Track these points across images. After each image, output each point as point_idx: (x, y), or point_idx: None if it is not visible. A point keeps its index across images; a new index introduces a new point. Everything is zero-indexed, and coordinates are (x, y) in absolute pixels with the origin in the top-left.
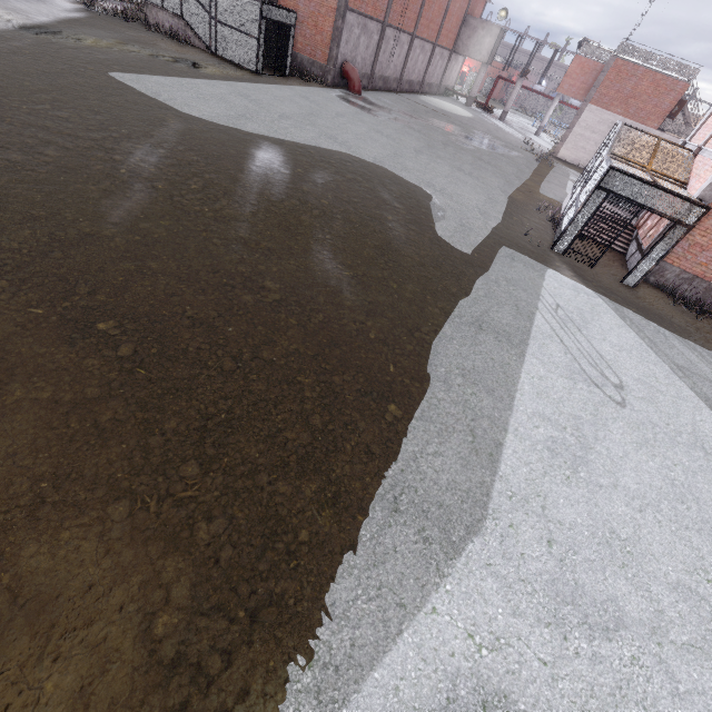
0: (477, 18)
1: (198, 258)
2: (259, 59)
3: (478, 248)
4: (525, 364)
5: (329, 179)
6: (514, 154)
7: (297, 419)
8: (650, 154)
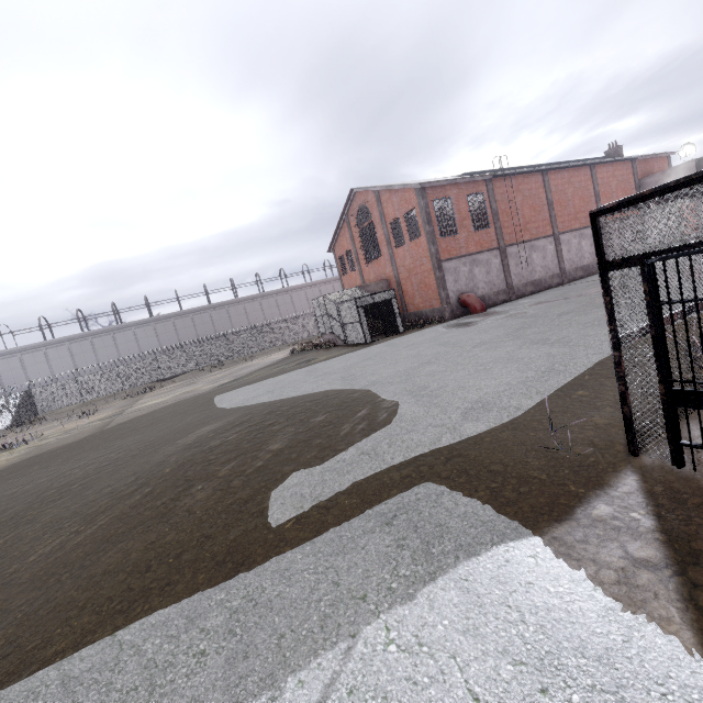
0: (654, 174)
1: None
2: (366, 333)
3: (328, 502)
4: None
5: (230, 435)
6: None
7: None
8: None
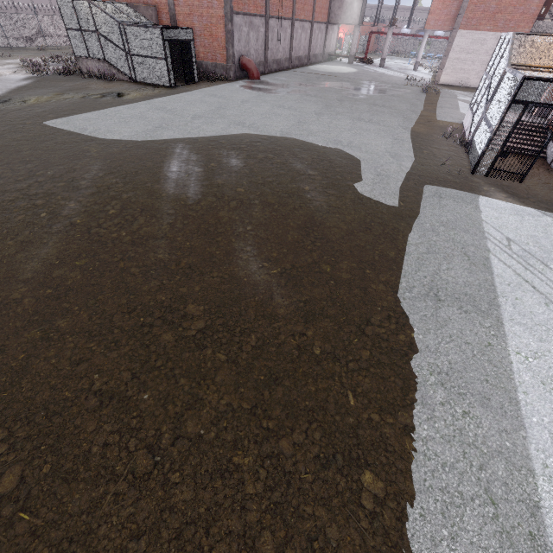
0: None
1: (113, 297)
2: (170, 75)
3: (402, 195)
4: (508, 338)
5: (242, 165)
6: (402, 91)
7: (239, 552)
8: (552, 53)
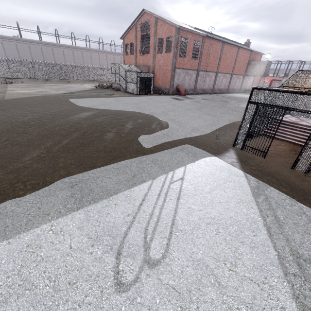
0: (255, 60)
1: None
2: (138, 90)
3: (160, 144)
4: (64, 217)
5: (103, 119)
6: None
7: None
8: None
